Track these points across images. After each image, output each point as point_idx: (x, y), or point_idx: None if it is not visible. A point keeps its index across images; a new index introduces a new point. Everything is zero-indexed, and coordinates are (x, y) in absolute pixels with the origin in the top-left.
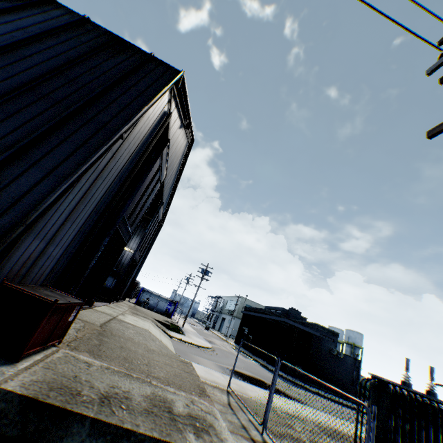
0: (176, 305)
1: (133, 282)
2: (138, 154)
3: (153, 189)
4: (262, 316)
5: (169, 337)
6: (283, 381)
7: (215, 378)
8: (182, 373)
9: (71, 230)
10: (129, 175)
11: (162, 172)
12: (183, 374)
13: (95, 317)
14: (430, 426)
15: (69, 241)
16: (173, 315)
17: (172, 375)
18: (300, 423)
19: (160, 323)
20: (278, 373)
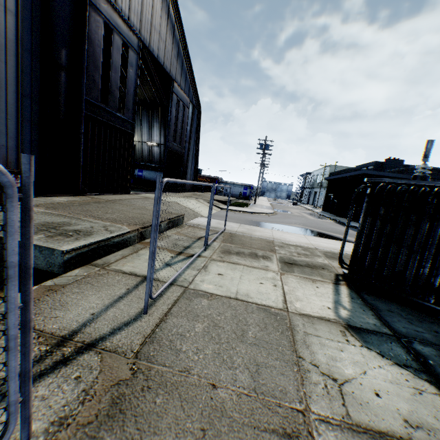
0: (251, 188)
1: (197, 175)
2: (34, 12)
3: (127, 62)
4: (342, 176)
5: (219, 209)
6: (350, 231)
7: (222, 226)
8: (146, 217)
9: (4, 120)
10: (41, 44)
11: (125, 34)
12: (145, 217)
13: (118, 197)
14: (426, 221)
15: (14, 131)
16: (257, 198)
17: (126, 217)
18: (295, 250)
19: (217, 201)
20: (352, 226)
